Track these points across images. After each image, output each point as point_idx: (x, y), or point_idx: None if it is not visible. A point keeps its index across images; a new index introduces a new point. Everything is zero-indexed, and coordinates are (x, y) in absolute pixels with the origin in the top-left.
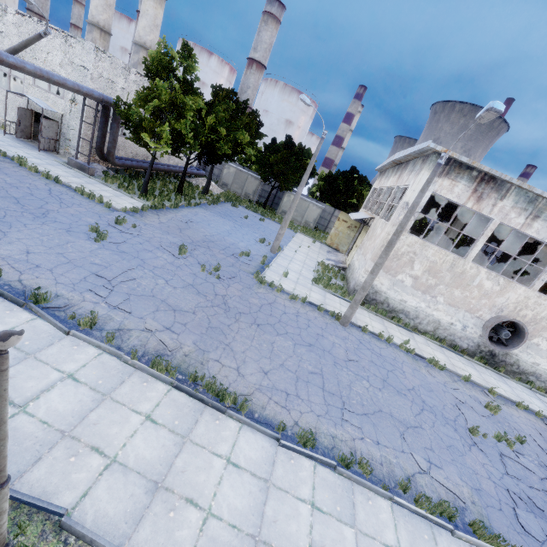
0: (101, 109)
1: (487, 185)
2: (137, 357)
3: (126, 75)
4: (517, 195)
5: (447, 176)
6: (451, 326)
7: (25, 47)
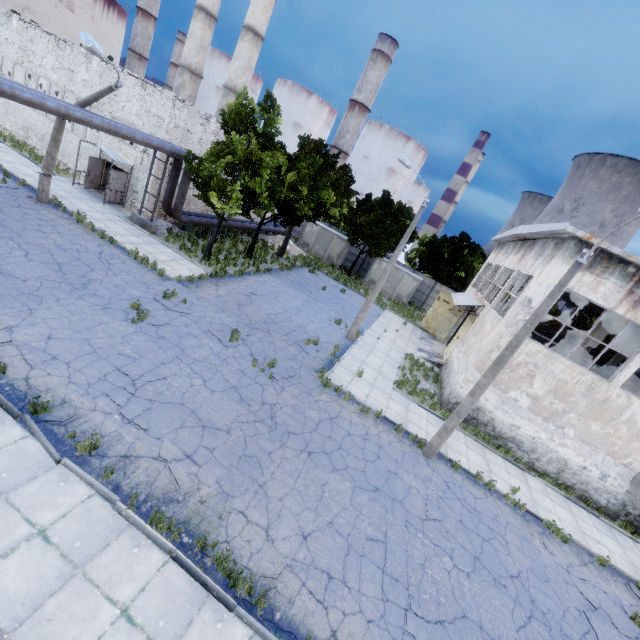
0: (173, 162)
1: None
2: (134, 506)
3: (204, 125)
4: None
5: (589, 270)
6: (584, 470)
7: (95, 100)
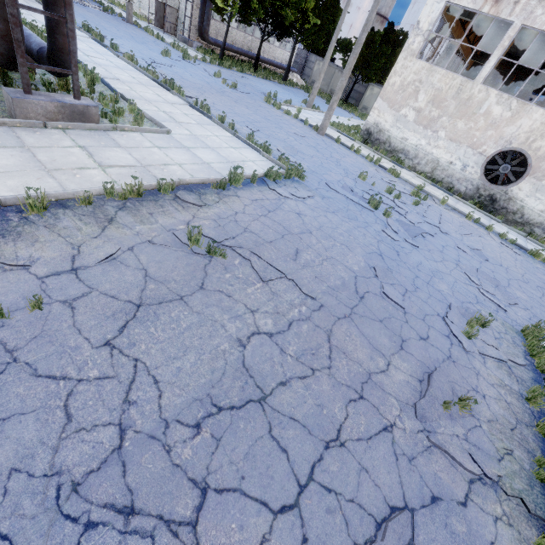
0: None
1: None
2: (142, 69)
3: None
4: None
5: None
6: (450, 165)
7: None
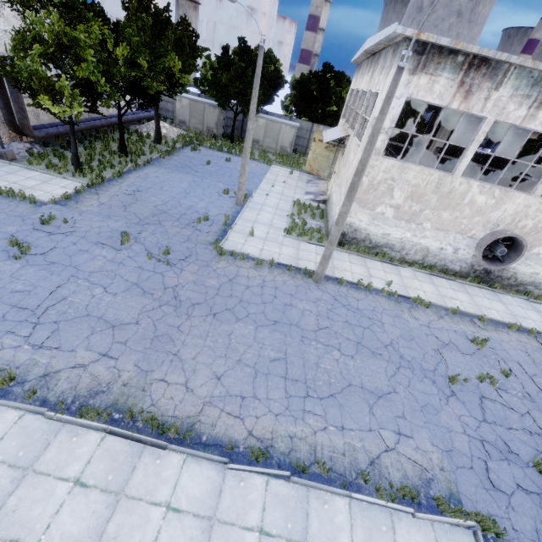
0: None
1: (477, 73)
2: (62, 410)
3: None
4: (518, 78)
5: (424, 71)
6: (441, 251)
7: None
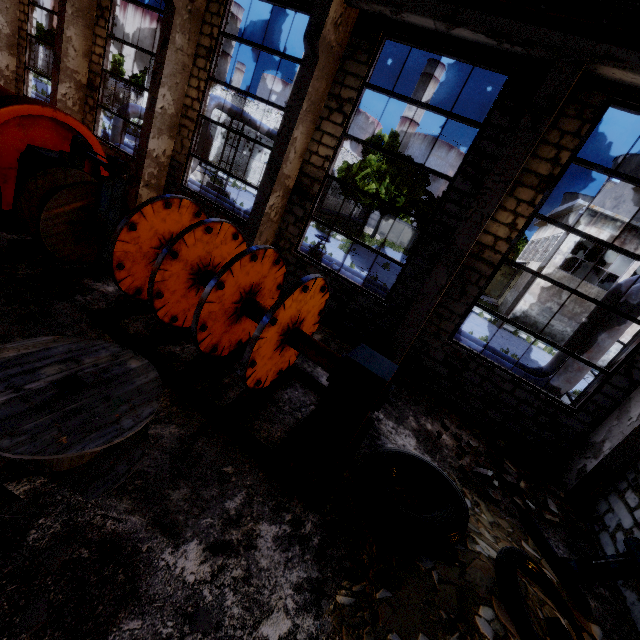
0: None
1: (629, 233)
2: None
3: None
4: None
5: (594, 225)
6: None
7: None
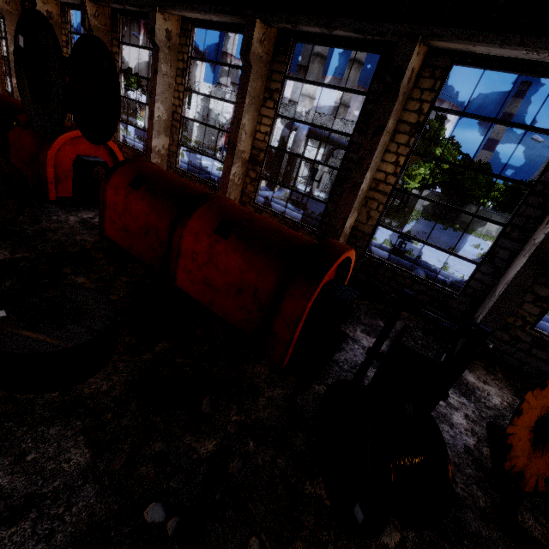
0: None
1: None
2: None
3: None
4: None
5: None
6: None
7: None
